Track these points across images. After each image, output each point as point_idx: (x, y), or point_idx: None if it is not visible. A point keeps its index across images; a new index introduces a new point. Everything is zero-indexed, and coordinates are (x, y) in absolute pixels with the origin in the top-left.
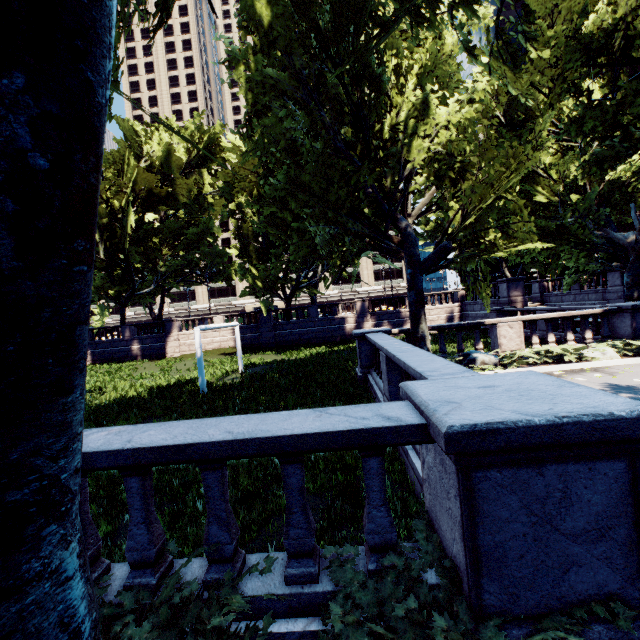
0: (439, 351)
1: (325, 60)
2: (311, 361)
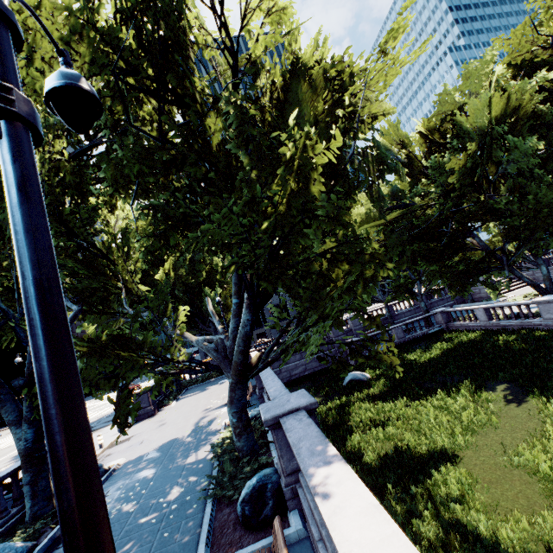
0: (515, 316)
1: (550, 174)
2: (533, 362)
